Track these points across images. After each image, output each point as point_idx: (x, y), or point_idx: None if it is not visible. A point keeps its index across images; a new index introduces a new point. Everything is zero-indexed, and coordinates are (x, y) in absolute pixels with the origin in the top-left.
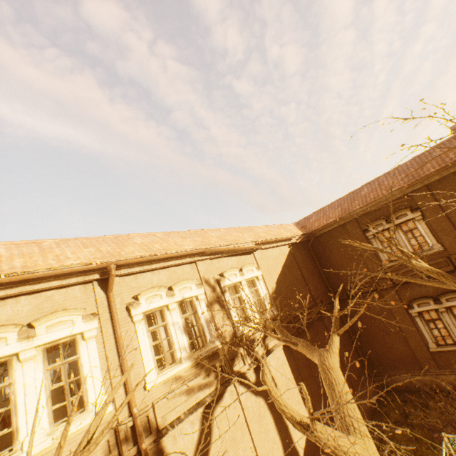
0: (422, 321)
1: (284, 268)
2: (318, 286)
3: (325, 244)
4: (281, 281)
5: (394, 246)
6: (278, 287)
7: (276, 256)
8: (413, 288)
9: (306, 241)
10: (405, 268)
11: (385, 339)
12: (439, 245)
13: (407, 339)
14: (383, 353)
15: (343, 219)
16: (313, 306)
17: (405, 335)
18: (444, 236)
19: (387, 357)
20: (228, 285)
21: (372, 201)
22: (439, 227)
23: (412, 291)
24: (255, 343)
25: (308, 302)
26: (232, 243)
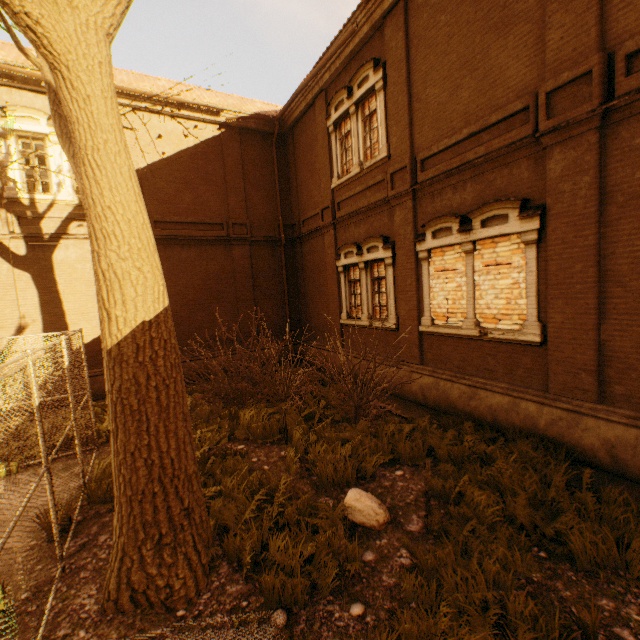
0: (347, 282)
1: (184, 155)
2: (261, 208)
3: (297, 145)
4: (161, 169)
5: (4, 23)
6: (149, 175)
7: (171, 132)
8: (350, 228)
9: (279, 135)
10: (349, 191)
11: (317, 301)
12: (386, 147)
13: (329, 304)
14: (313, 320)
15: (300, 86)
16: (224, 226)
17: (328, 299)
18: (395, 127)
19: (315, 325)
20: (19, 132)
21: (331, 42)
22: (395, 107)
23: (348, 234)
24: (47, 219)
25: (215, 218)
26: (33, 67)
